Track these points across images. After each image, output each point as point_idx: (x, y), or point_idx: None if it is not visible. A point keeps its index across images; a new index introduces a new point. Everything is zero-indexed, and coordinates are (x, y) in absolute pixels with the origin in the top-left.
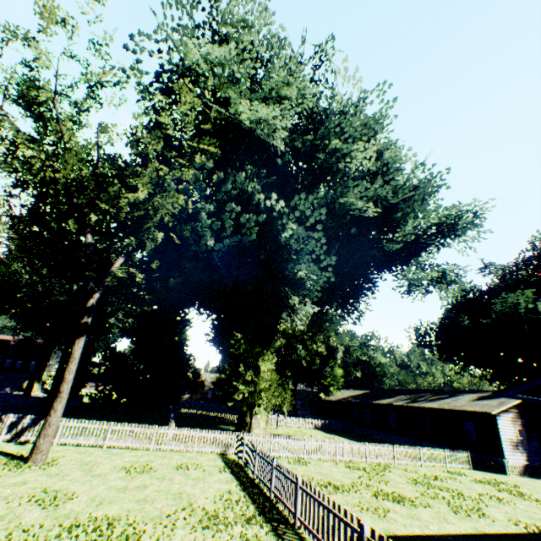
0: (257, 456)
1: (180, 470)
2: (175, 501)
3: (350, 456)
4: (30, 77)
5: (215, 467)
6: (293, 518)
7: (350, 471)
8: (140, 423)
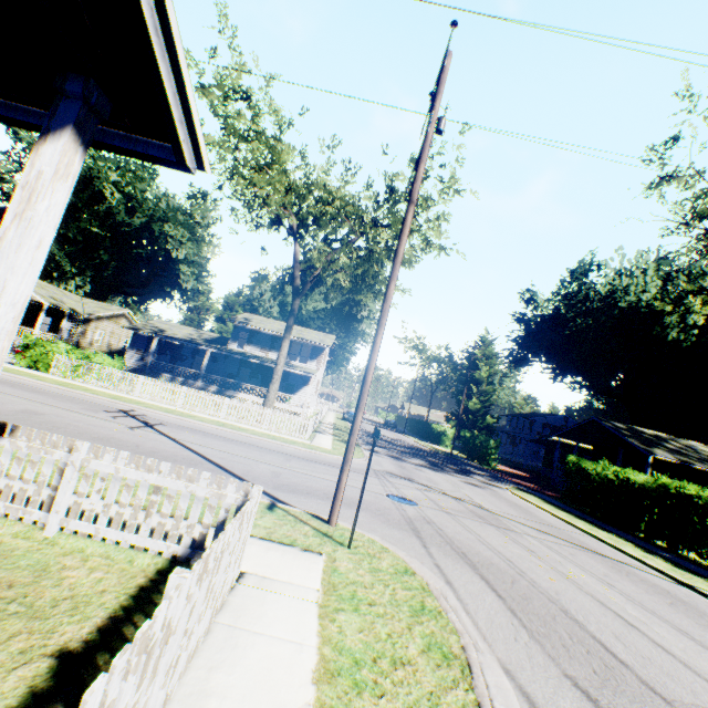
0: None
1: None
2: None
3: None
4: None
5: None
6: None
7: None
8: None
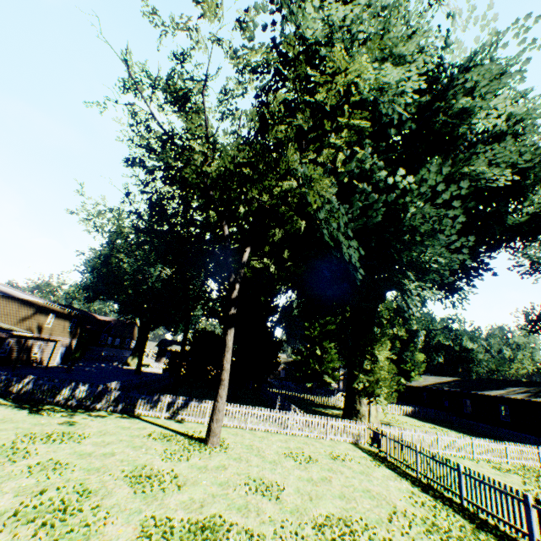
0: (417, 455)
1: (337, 461)
2: (374, 501)
3: (488, 455)
4: (175, 70)
5: (364, 459)
6: (523, 538)
7: (503, 474)
8: (242, 401)
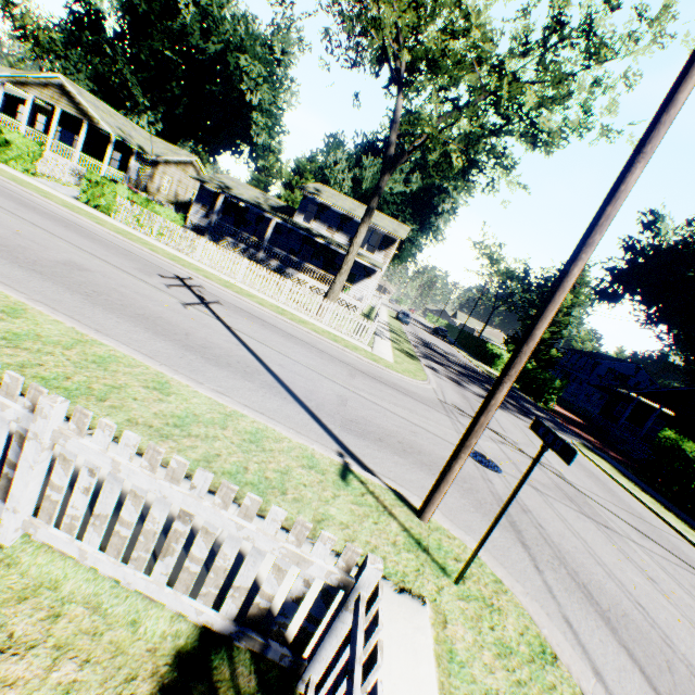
0: None
1: None
2: None
3: None
4: None
5: None
6: None
7: None
8: None
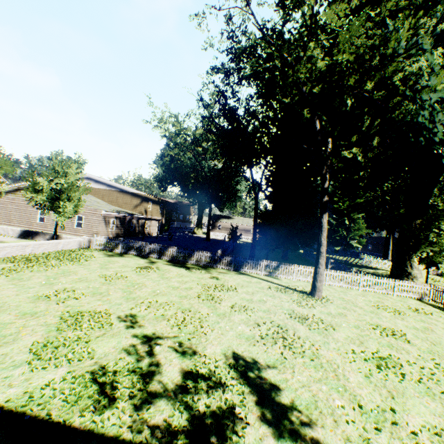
0: None
1: (420, 314)
2: None
3: None
4: None
5: (441, 314)
6: None
7: None
8: (293, 261)
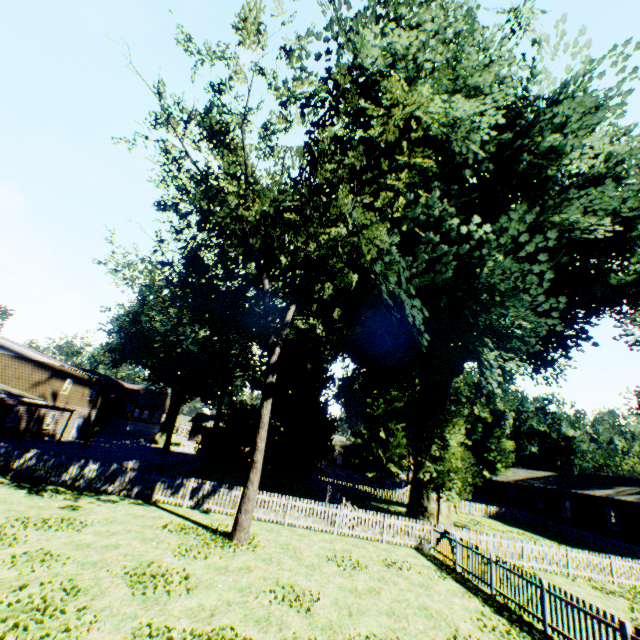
0: (492, 565)
1: (392, 569)
2: (431, 621)
3: (587, 572)
4: (213, 103)
5: (427, 568)
6: None
7: (605, 596)
8: (286, 491)
